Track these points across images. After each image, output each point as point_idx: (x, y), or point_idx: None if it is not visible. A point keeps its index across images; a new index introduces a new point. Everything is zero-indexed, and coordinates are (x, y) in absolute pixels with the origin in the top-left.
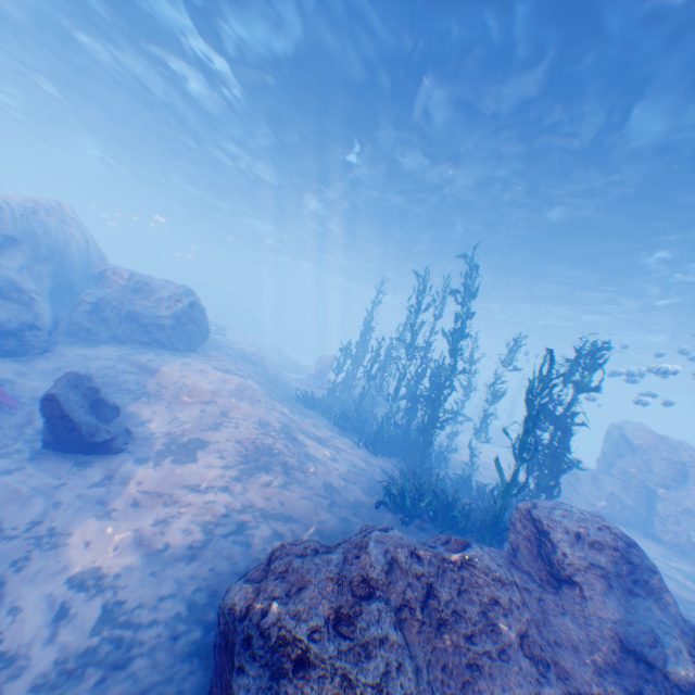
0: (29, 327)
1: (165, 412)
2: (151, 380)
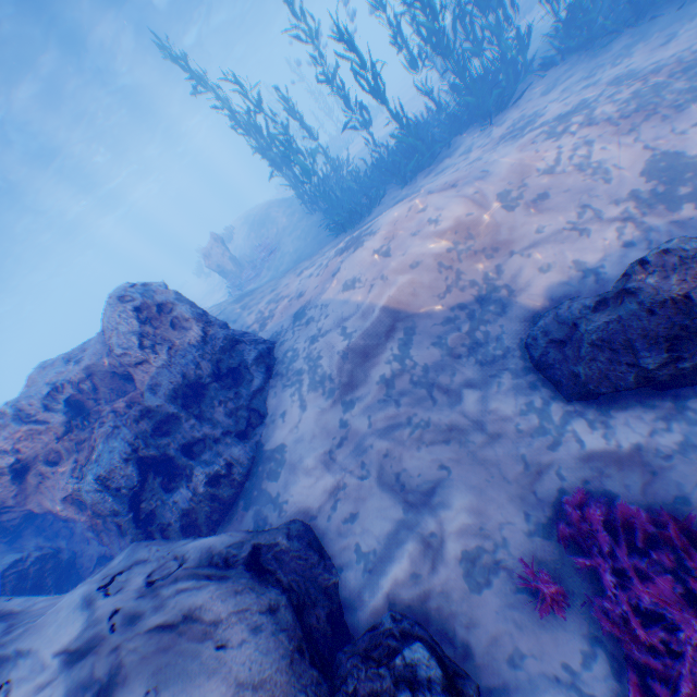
0: (269, 573)
1: (551, 249)
2: (439, 302)
